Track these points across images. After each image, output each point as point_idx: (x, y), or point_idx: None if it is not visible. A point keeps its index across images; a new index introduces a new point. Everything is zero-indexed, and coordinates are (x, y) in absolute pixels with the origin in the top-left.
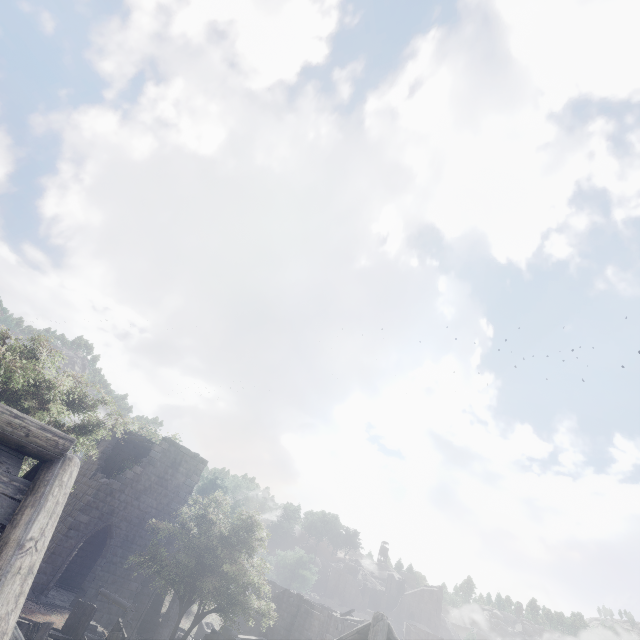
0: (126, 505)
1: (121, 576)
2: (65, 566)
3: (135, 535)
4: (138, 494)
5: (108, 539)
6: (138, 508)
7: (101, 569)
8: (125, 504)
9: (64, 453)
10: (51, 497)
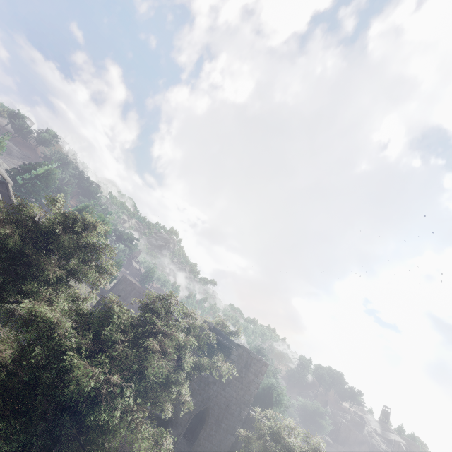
0: (217, 393)
1: (215, 445)
2: (183, 432)
3: (223, 416)
4: (224, 386)
5: (207, 416)
6: (224, 396)
7: (203, 438)
8: (216, 393)
9: None
10: None
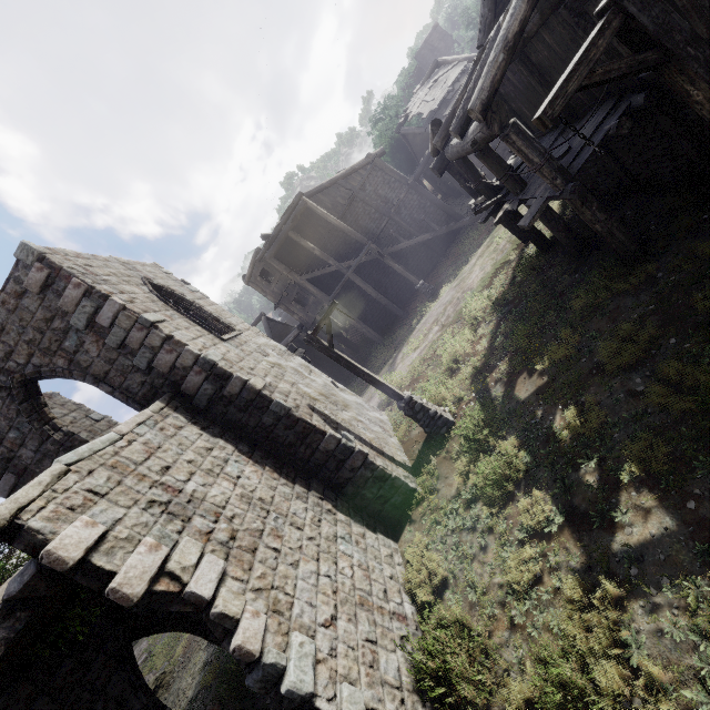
0: None
1: None
2: None
3: None
4: None
5: None
6: None
7: None
8: None
9: (437, 61)
10: (446, 59)
